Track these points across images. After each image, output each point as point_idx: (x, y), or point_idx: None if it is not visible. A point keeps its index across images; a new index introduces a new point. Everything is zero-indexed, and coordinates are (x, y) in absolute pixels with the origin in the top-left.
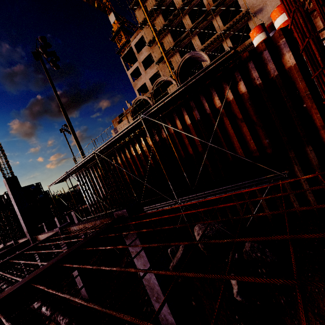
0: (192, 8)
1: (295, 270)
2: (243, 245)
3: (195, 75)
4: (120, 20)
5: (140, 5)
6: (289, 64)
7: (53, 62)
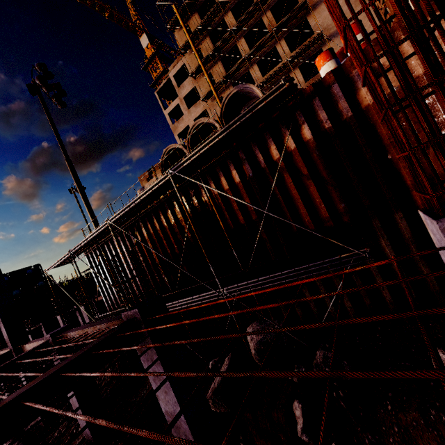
0: (249, 30)
1: (320, 444)
2: (315, 353)
3: (239, 117)
4: (156, 43)
5: (181, 25)
6: (366, 101)
7: (57, 98)
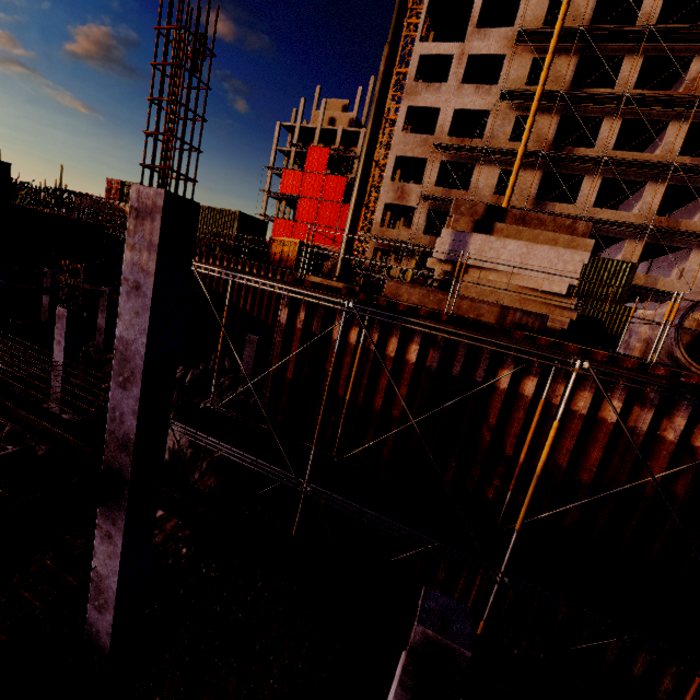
0: (662, 55)
1: None
2: None
3: None
4: None
5: None
6: None
7: None
